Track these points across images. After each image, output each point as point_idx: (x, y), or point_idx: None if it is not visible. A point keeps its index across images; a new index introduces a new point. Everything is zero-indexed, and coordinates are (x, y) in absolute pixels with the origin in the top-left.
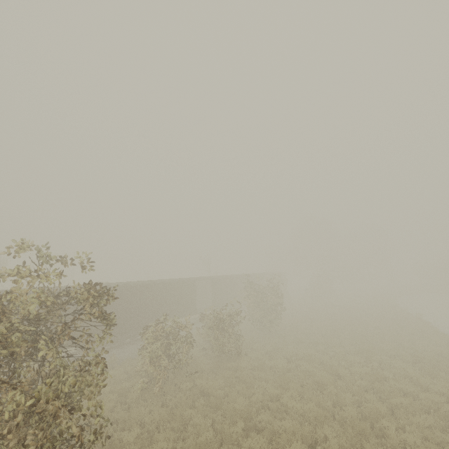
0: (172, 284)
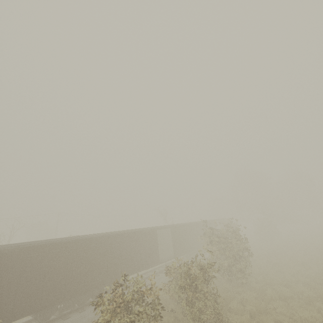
0: (134, 234)
